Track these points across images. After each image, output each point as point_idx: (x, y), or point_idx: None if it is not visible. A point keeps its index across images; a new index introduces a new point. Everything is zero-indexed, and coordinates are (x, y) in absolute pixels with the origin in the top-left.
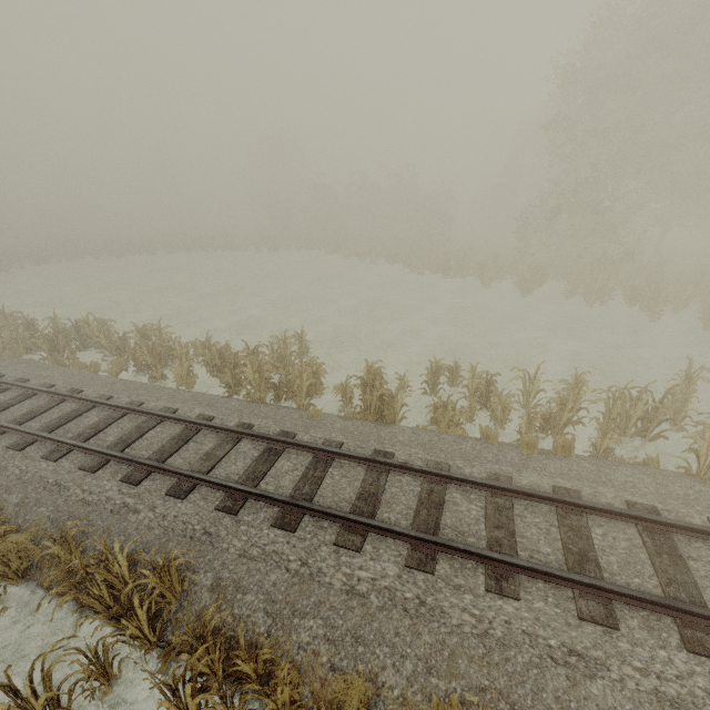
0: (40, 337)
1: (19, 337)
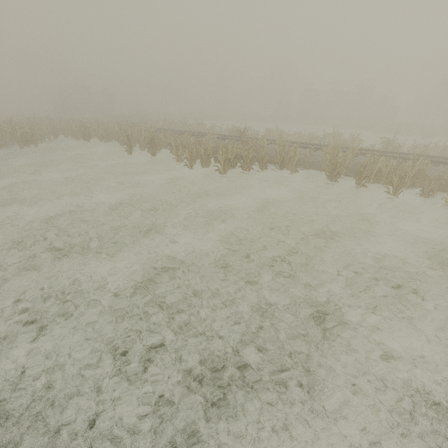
0: (226, 130)
1: (214, 131)
